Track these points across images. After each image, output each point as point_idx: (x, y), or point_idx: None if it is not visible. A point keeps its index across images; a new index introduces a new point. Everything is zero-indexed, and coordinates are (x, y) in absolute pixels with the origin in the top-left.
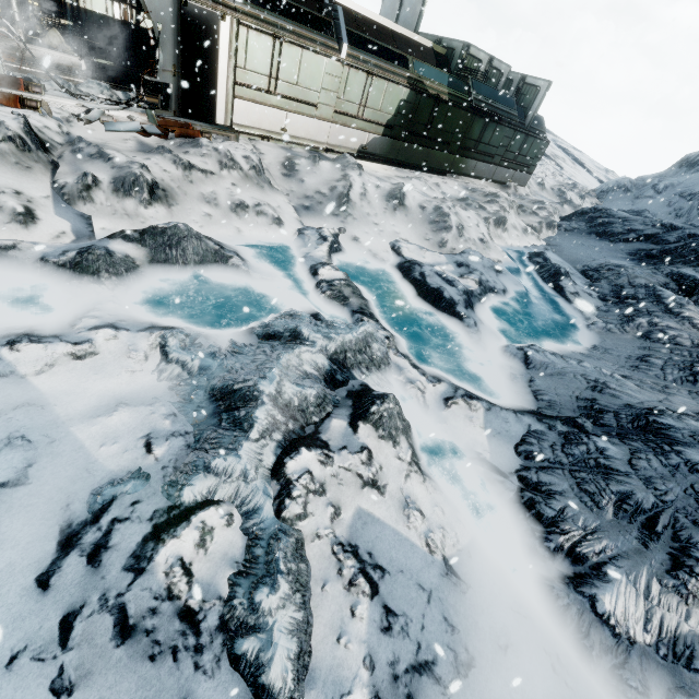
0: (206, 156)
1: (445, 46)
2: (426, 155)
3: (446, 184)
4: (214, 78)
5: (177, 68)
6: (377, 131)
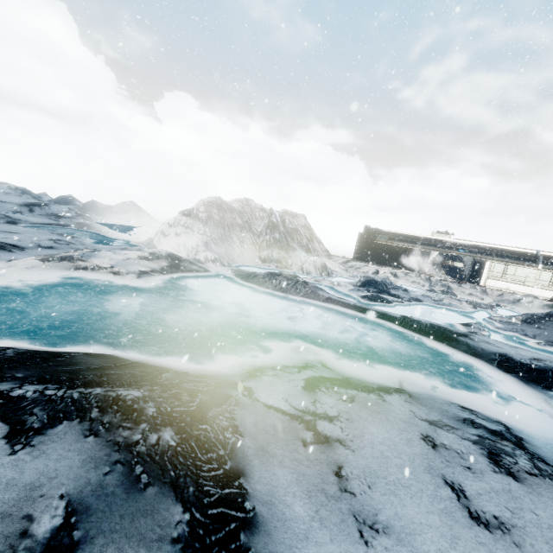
0: (467, 286)
1: None
2: None
3: None
4: (481, 274)
5: (469, 272)
6: None
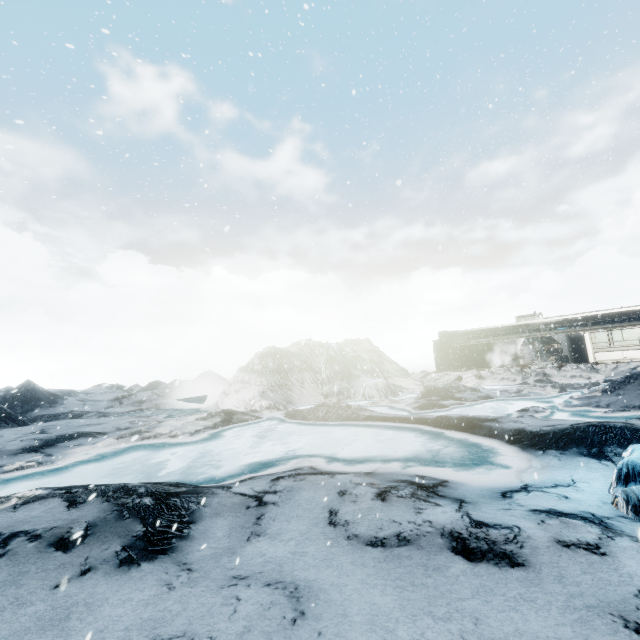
0: (567, 367)
1: None
2: None
3: None
4: (585, 349)
5: (570, 350)
6: None
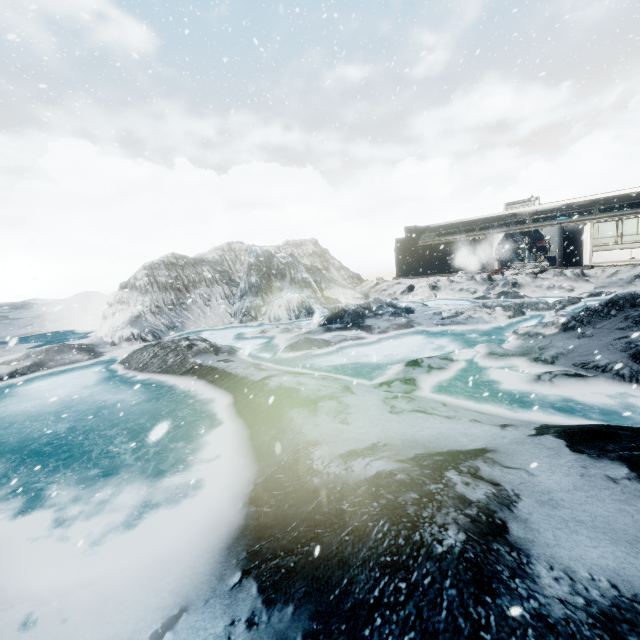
0: (548, 274)
1: None
2: None
3: None
4: (581, 247)
5: (560, 249)
6: None
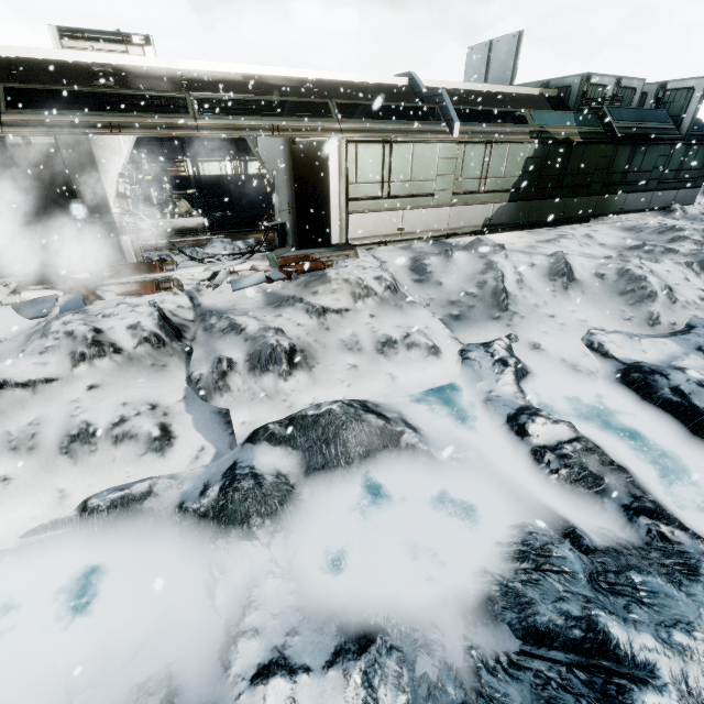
0: (337, 291)
1: (554, 87)
2: (562, 206)
3: (596, 231)
4: (326, 201)
5: (291, 204)
6: (502, 199)
